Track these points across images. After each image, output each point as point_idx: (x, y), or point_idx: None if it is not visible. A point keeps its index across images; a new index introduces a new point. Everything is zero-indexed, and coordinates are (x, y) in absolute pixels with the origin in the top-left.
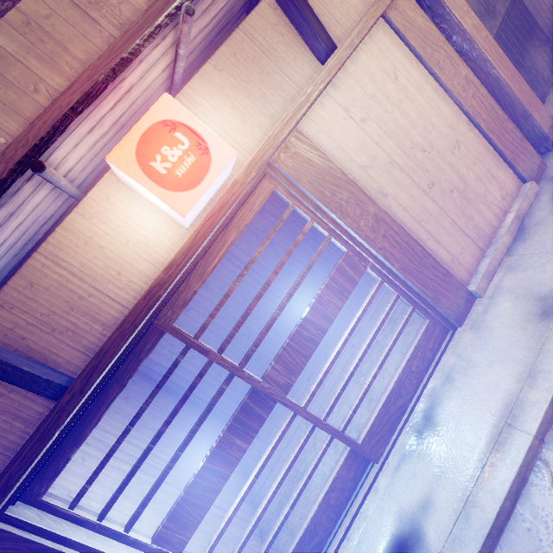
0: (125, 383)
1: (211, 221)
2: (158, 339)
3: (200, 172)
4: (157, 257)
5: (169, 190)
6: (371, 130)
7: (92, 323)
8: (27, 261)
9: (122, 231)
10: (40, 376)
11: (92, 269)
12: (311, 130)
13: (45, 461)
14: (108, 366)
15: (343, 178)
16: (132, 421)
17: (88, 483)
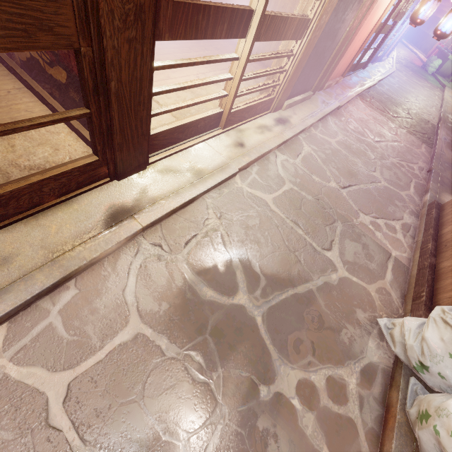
0: None
1: None
2: None
3: None
4: None
5: None
6: None
7: None
8: None
9: None
10: None
11: None
12: None
13: None
14: None
15: None
16: None
17: None
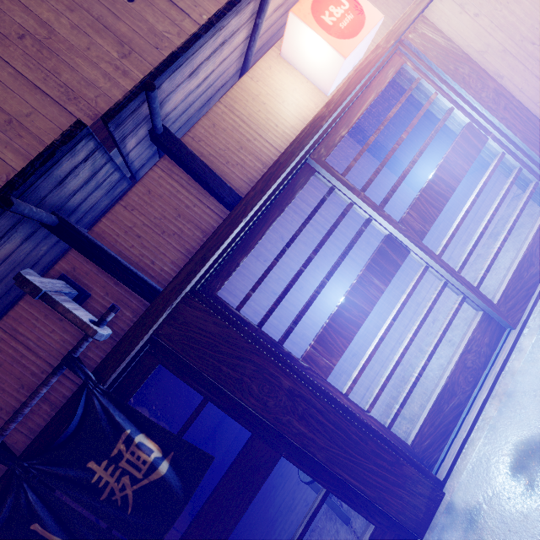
0: (283, 208)
1: (360, 73)
2: (309, 176)
3: (357, 27)
4: (305, 117)
5: (335, 37)
6: (484, 24)
7: (256, 162)
8: (212, 108)
9: (279, 93)
10: (225, 183)
11: (257, 119)
12: (432, 19)
13: (223, 258)
14: (282, 175)
15: (464, 56)
16: (287, 243)
17: (252, 290)
